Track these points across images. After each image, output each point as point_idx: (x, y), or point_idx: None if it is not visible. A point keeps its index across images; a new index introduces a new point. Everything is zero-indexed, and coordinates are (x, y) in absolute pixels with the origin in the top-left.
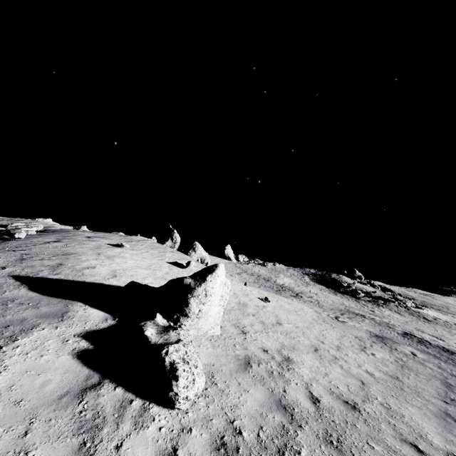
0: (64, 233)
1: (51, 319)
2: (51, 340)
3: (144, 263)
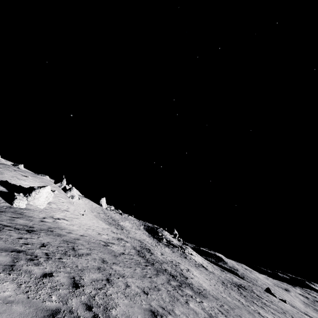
0: (5, 165)
1: None
2: None
3: (33, 185)
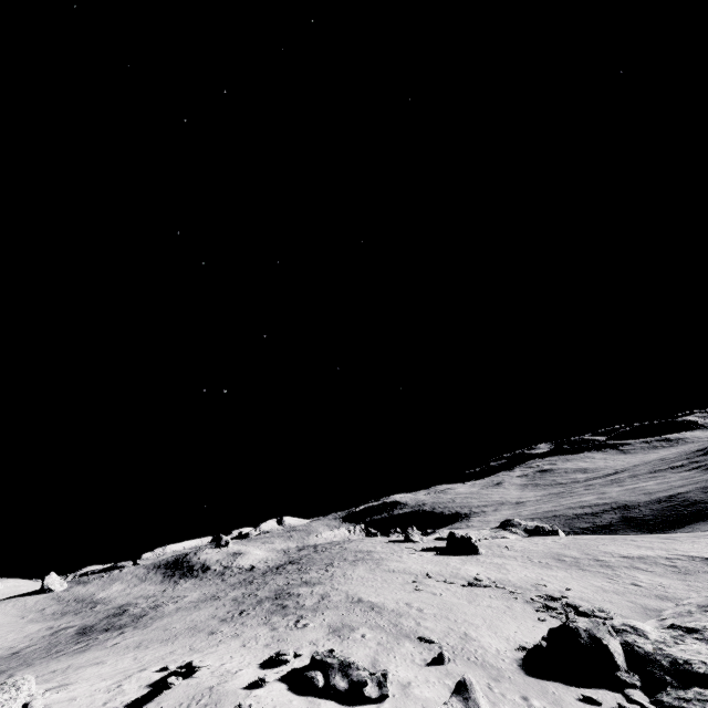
0: None
1: None
2: None
3: None
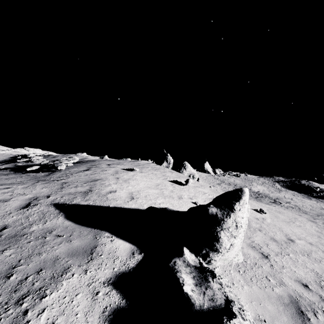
0: (92, 163)
1: (81, 258)
2: (80, 293)
3: (152, 183)
